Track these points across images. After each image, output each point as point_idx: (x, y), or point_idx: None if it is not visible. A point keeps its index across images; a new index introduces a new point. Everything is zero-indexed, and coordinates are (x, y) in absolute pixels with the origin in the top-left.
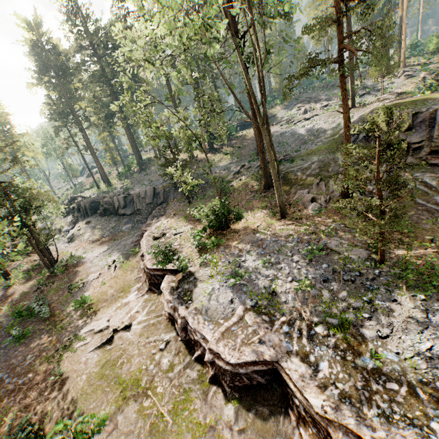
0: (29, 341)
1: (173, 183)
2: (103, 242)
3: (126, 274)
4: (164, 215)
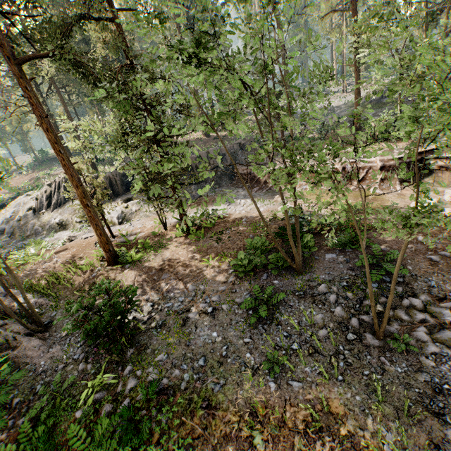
0: (371, 242)
1: (237, 144)
2: (200, 204)
3: (329, 194)
4: (280, 159)
